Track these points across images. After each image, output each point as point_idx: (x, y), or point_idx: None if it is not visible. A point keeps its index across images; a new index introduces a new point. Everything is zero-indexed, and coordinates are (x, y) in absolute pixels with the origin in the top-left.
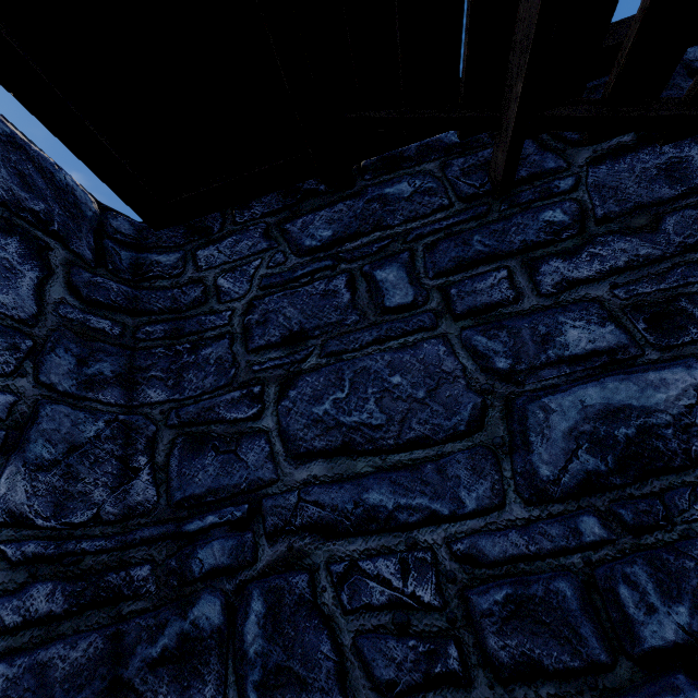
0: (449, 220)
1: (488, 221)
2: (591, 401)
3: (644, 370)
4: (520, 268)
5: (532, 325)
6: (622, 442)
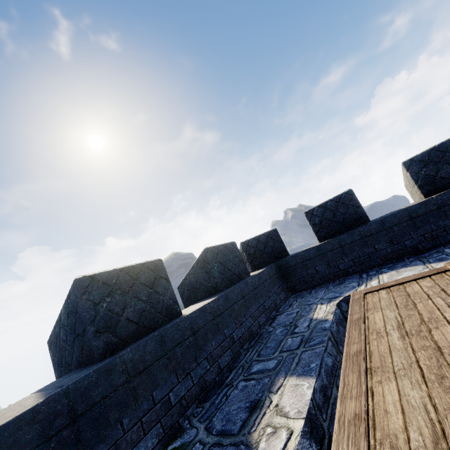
0: None
1: None
2: None
3: None
4: None
5: None
6: None
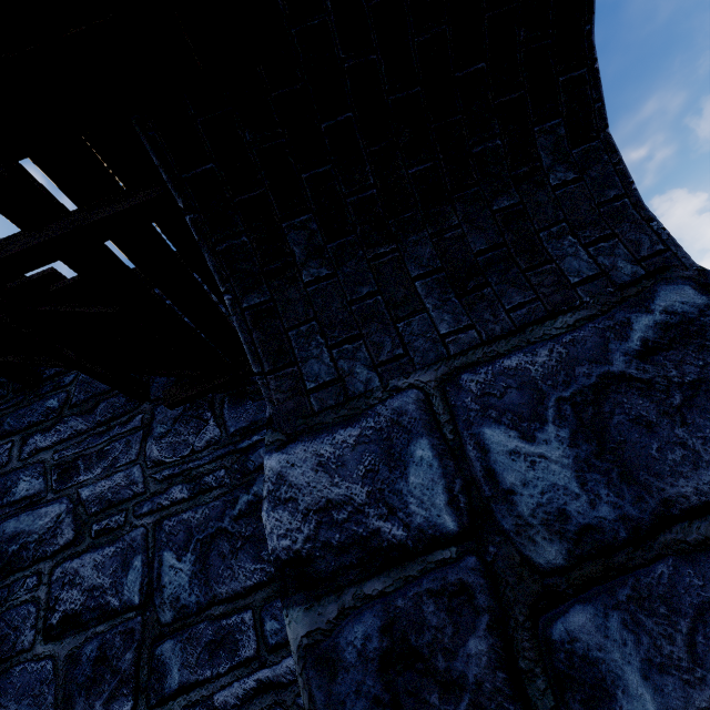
0: (1, 407)
1: (19, 408)
2: (9, 530)
3: (42, 507)
4: (19, 441)
5: (6, 481)
6: (10, 554)
